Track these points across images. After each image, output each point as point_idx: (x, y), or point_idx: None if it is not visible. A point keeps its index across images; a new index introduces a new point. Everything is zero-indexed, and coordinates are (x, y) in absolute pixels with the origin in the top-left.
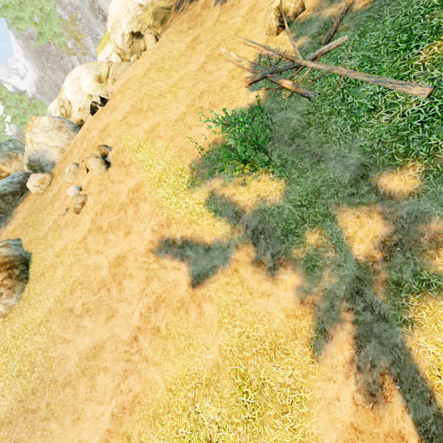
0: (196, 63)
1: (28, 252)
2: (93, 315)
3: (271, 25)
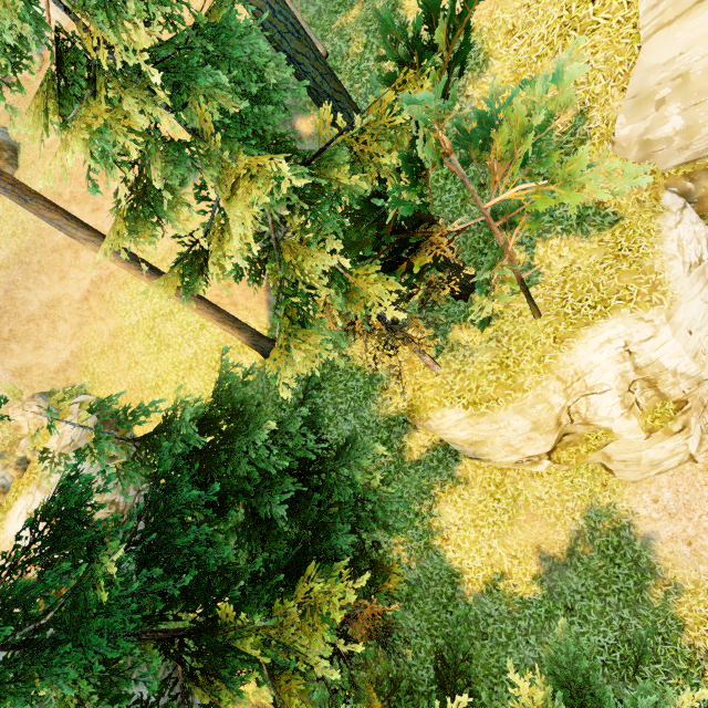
0: None
1: (16, 142)
2: (80, 205)
3: None
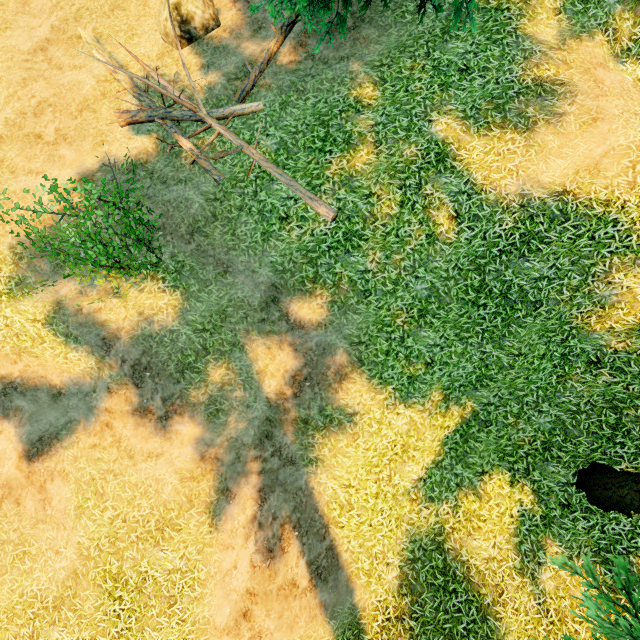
0: (30, 34)
1: None
2: None
3: (168, 30)
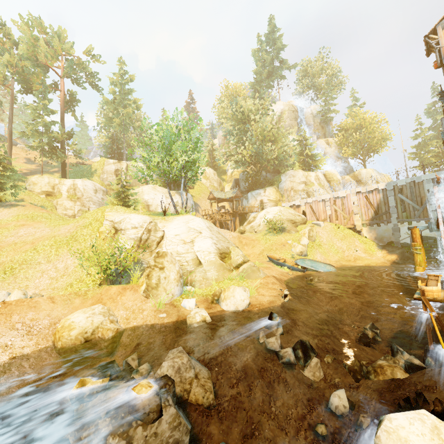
0: None
1: None
2: None
3: None
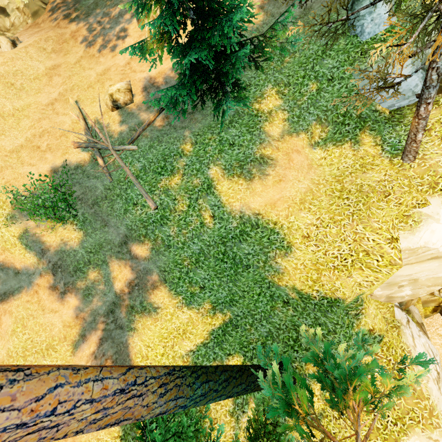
0: (48, 96)
1: None
2: None
3: (108, 103)
